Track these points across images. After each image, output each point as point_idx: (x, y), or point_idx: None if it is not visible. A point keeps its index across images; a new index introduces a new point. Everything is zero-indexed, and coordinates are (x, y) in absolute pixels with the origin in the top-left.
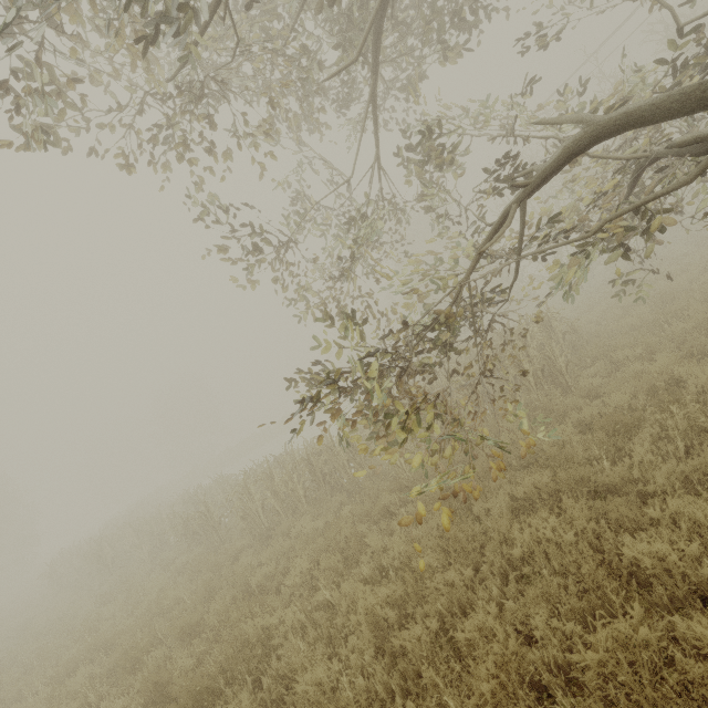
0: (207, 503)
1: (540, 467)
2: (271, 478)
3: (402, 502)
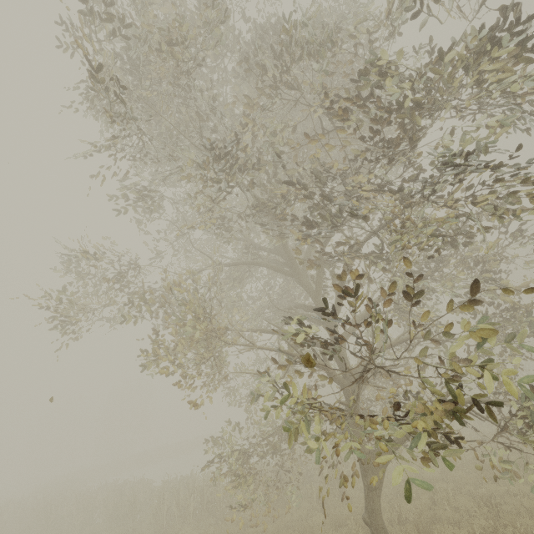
0: (136, 497)
1: (299, 531)
2: (178, 492)
3: (241, 533)
